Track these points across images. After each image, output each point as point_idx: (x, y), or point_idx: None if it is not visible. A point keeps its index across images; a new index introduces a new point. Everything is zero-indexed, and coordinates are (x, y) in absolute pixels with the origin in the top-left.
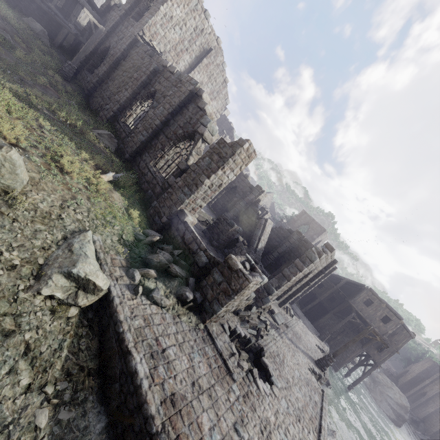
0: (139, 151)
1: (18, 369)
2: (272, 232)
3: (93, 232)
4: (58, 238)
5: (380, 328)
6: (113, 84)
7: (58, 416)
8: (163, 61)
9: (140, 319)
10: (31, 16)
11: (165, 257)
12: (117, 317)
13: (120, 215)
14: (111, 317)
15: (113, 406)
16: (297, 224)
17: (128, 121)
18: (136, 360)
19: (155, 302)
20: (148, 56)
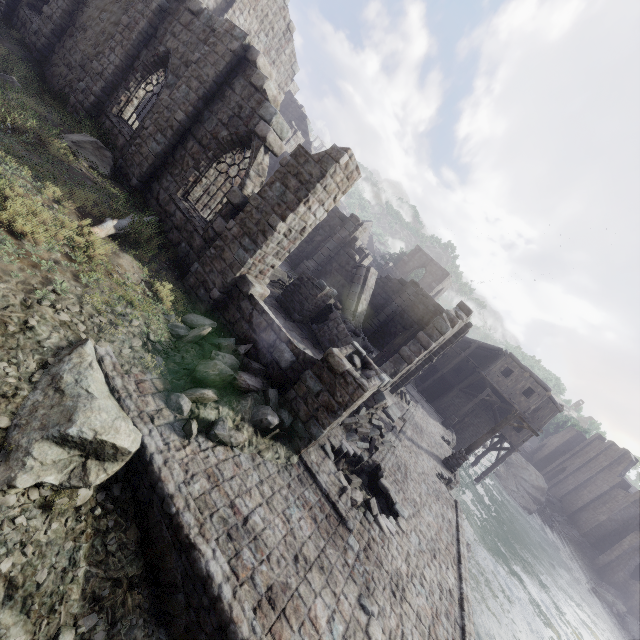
0: (155, 172)
1: None
2: (376, 285)
3: (96, 340)
4: (29, 370)
5: (521, 404)
6: (84, 37)
7: None
8: None
9: (201, 478)
10: None
11: (226, 362)
12: (164, 490)
13: (139, 298)
14: (153, 489)
15: (180, 627)
16: (408, 267)
17: (125, 113)
18: (206, 556)
19: (220, 442)
20: None
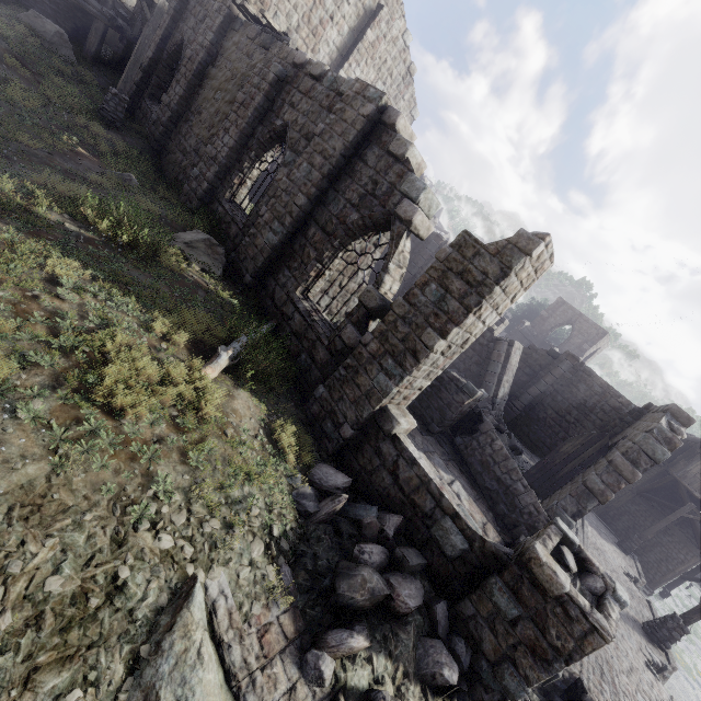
0: (270, 265)
1: None
2: None
3: (206, 567)
4: (113, 685)
5: None
6: (199, 120)
7: None
8: (294, 53)
9: None
10: (36, 8)
11: (373, 561)
12: None
13: (258, 460)
14: None
15: None
16: (548, 325)
17: (237, 196)
18: None
19: None
20: (259, 48)
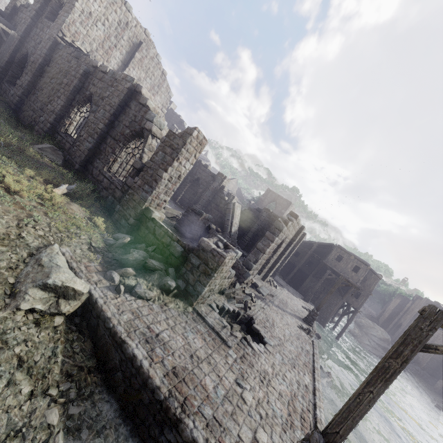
0: (89, 159)
1: (16, 381)
2: (243, 215)
3: (60, 245)
4: (23, 257)
5: (353, 278)
6: (42, 93)
7: (68, 412)
8: (93, 61)
9: (128, 313)
10: None
11: (140, 255)
12: (105, 315)
13: (84, 225)
14: (99, 317)
15: (120, 392)
16: (265, 203)
17: (69, 130)
18: (132, 347)
19: (139, 297)
20: (74, 58)
